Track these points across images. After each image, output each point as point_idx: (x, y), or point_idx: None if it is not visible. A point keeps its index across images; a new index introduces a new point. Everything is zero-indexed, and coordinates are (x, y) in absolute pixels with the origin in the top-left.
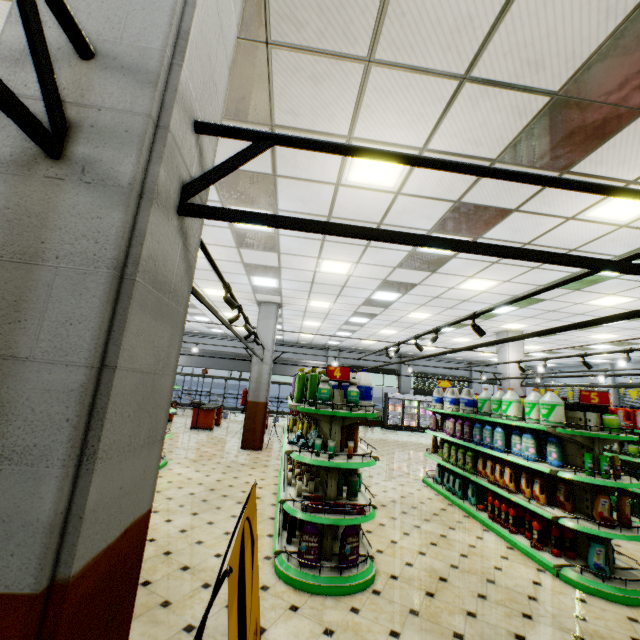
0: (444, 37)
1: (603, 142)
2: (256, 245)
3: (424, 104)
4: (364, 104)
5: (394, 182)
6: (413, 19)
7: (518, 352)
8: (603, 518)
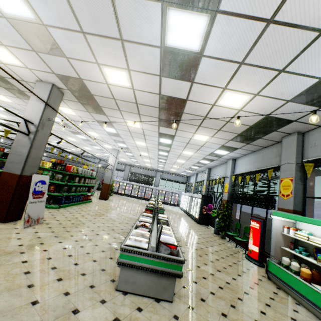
0: None
1: None
2: None
3: None
4: None
5: None
6: None
7: (114, 157)
8: None
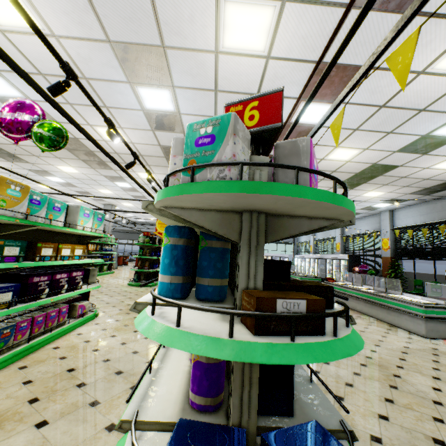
0: (44, 153)
1: (108, 165)
2: (68, 185)
3: (58, 160)
4: (45, 160)
5: (78, 172)
6: (34, 152)
7: None
8: (139, 267)
